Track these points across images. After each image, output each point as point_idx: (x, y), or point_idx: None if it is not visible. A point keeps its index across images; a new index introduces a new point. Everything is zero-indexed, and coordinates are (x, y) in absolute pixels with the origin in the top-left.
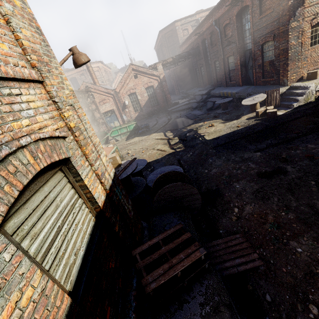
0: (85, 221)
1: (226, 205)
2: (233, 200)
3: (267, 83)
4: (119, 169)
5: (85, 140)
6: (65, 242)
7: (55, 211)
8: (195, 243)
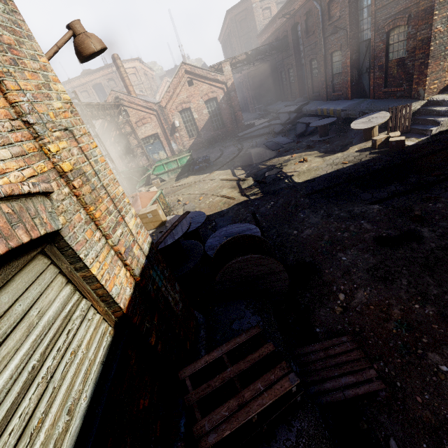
0: (93, 339)
1: (325, 288)
2: (336, 281)
3: (391, 96)
4: (162, 230)
5: (95, 193)
6: (47, 395)
7: (25, 339)
8: (281, 364)
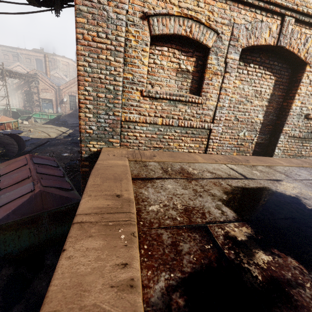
0: None
1: None
2: None
3: None
4: None
5: None
6: None
7: None
8: None
